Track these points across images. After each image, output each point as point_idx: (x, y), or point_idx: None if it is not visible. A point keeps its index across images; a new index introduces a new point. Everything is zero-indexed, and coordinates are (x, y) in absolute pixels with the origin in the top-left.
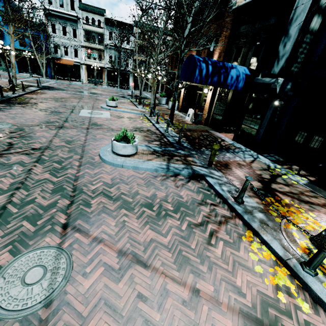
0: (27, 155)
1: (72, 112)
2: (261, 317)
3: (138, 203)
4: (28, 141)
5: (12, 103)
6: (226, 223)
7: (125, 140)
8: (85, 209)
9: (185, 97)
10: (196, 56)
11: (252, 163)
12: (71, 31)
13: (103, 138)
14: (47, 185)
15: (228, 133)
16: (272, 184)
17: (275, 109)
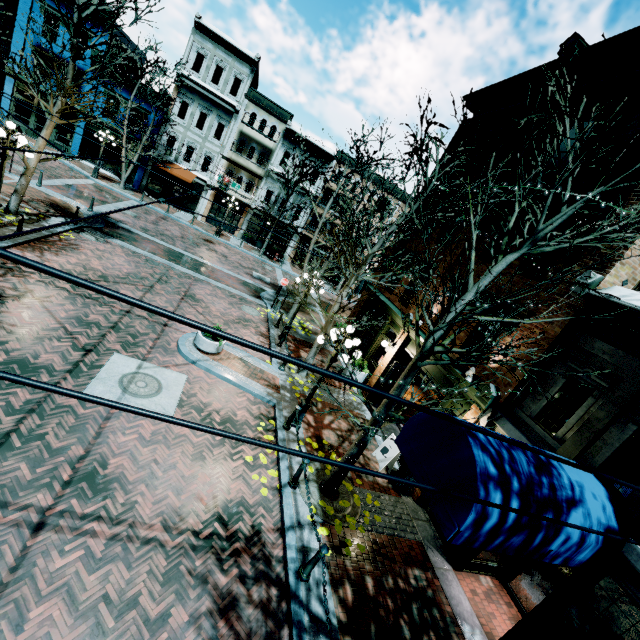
0: None
1: (73, 369)
2: None
3: None
4: None
5: None
6: None
7: None
8: None
9: (389, 374)
10: (480, 451)
11: None
12: (215, 125)
13: None
14: None
15: (478, 572)
16: None
17: None
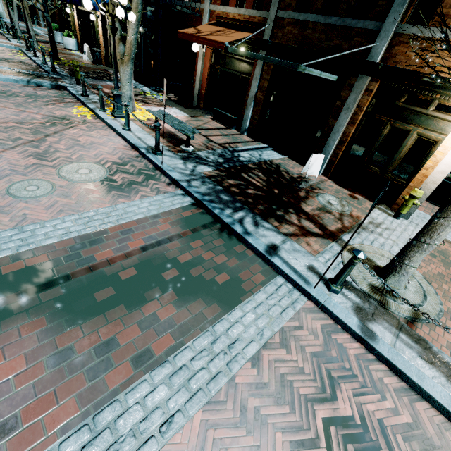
0: None
1: None
2: (60, 117)
3: None
4: None
5: None
6: (68, 103)
7: None
8: None
9: (81, 30)
10: None
11: None
12: None
13: None
14: None
15: None
16: None
17: (144, 37)
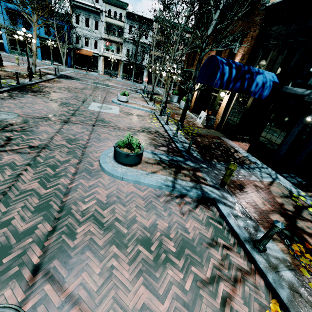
0: (22, 155)
1: (81, 104)
2: None
3: (133, 237)
4: (28, 136)
5: (26, 91)
6: (244, 282)
7: (128, 148)
8: (68, 241)
9: (198, 98)
10: (219, 57)
11: (271, 186)
12: (93, 23)
13: (108, 138)
14: (32, 198)
15: (241, 142)
16: (297, 221)
17: (305, 126)
